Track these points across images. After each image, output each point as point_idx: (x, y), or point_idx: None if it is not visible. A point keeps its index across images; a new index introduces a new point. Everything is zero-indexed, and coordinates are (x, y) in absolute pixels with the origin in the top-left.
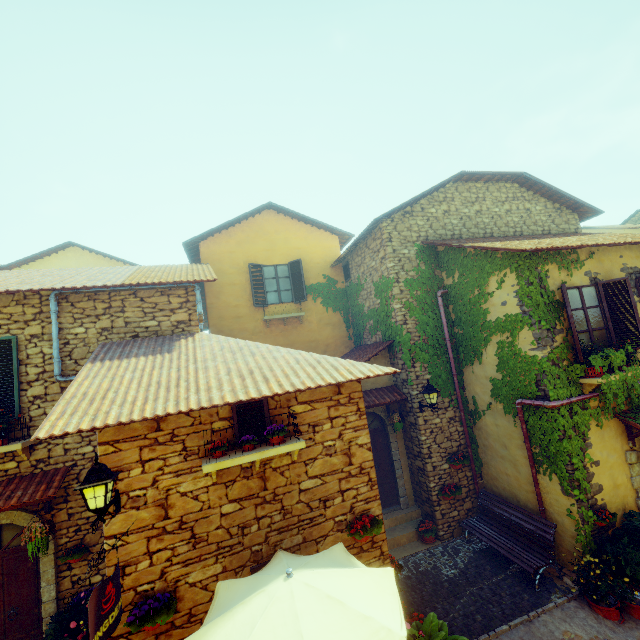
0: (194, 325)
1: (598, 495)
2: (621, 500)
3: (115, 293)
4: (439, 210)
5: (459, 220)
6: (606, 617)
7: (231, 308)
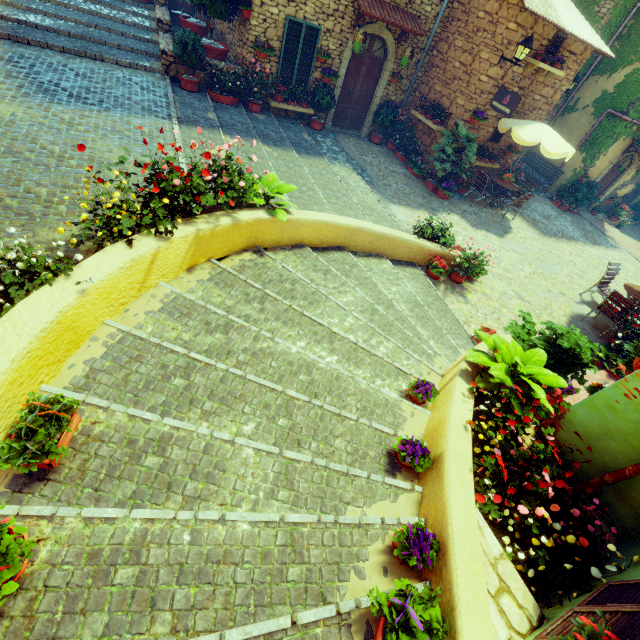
0: None
1: (591, 168)
2: (593, 175)
3: None
4: None
5: None
6: (554, 205)
7: None
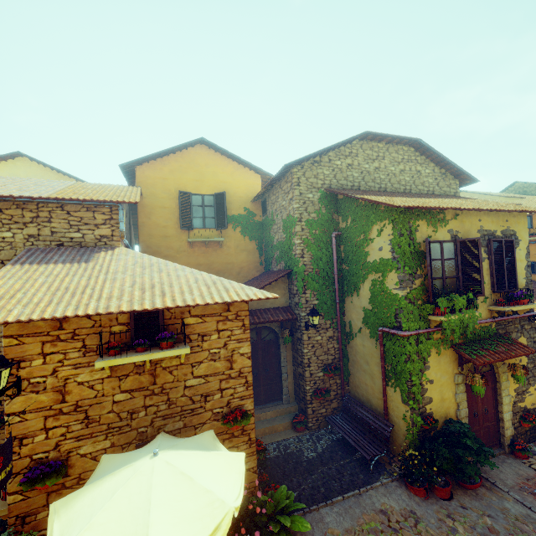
0: (116, 240)
1: (428, 405)
2: (445, 410)
3: (43, 204)
4: (344, 163)
5: (360, 174)
6: (416, 494)
7: (160, 228)
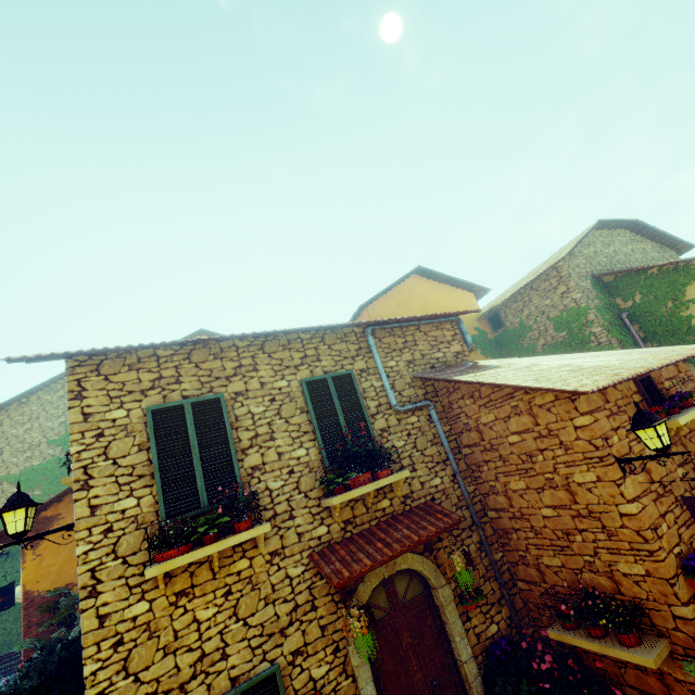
0: (467, 355)
1: None
2: None
3: (405, 329)
4: (590, 251)
5: (606, 258)
6: None
7: None
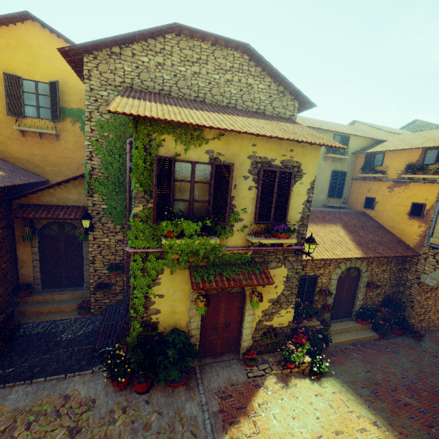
0: None
1: (154, 316)
2: (175, 321)
3: None
4: (152, 61)
5: (172, 77)
6: (114, 385)
7: None
